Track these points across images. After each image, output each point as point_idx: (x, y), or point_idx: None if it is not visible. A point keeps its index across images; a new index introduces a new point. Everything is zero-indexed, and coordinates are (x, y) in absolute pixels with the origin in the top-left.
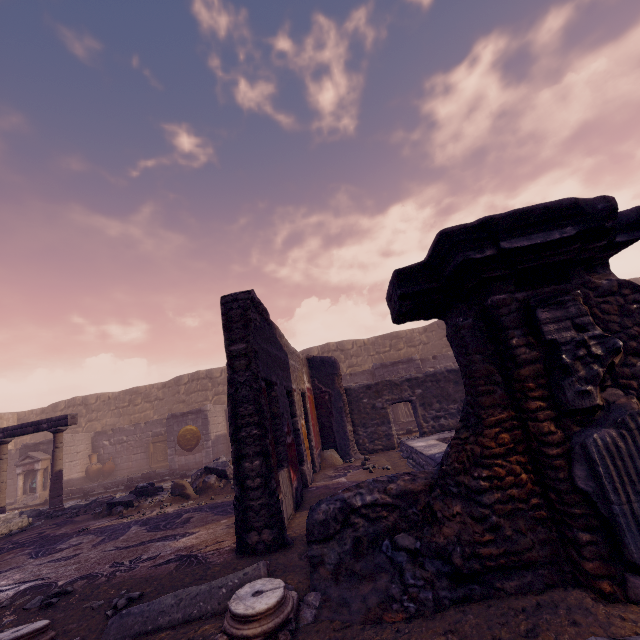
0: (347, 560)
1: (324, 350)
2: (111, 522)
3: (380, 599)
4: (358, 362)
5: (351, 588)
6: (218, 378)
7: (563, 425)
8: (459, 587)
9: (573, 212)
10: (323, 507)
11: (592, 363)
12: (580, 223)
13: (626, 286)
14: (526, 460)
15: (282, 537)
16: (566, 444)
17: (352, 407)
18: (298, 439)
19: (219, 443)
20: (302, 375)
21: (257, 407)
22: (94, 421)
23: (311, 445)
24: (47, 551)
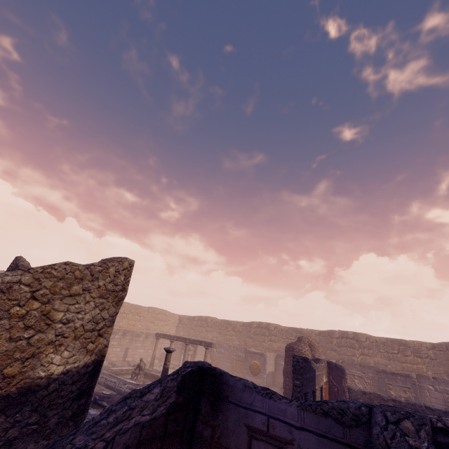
0: None
1: (343, 336)
2: None
3: None
4: (369, 353)
5: None
6: (272, 331)
7: None
8: None
9: None
10: None
11: None
12: None
13: None
14: None
15: None
16: None
17: None
18: None
19: (269, 376)
20: (322, 376)
21: None
22: (208, 332)
23: None
24: None
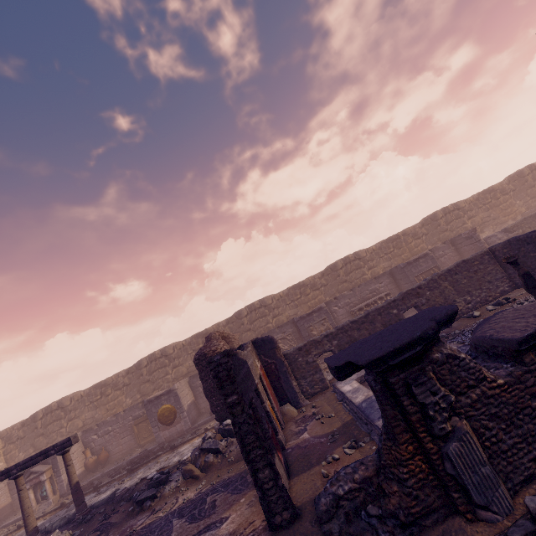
0: (344, 527)
1: (251, 309)
2: (150, 519)
3: None
4: (279, 312)
5: None
6: (172, 354)
7: (436, 442)
8: (406, 530)
9: (419, 340)
10: (322, 500)
11: (442, 412)
12: (423, 342)
13: (450, 357)
14: (423, 457)
15: (295, 512)
16: (439, 452)
17: (292, 367)
18: (270, 418)
19: (191, 410)
20: (255, 362)
21: (256, 435)
22: (74, 419)
23: (275, 411)
24: None
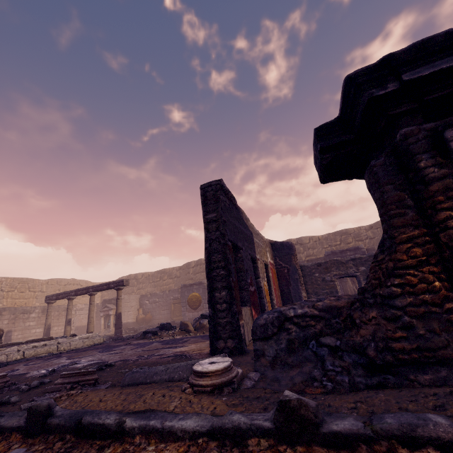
0: (282, 355)
1: None
2: (144, 341)
3: (304, 379)
4: (314, 253)
5: (283, 372)
6: None
7: None
8: (373, 376)
9: None
10: (264, 316)
11: None
12: None
13: None
14: (439, 270)
15: (241, 346)
16: None
17: (306, 279)
18: (261, 294)
19: None
20: (265, 252)
21: (224, 256)
22: (141, 289)
23: (273, 303)
24: (108, 350)
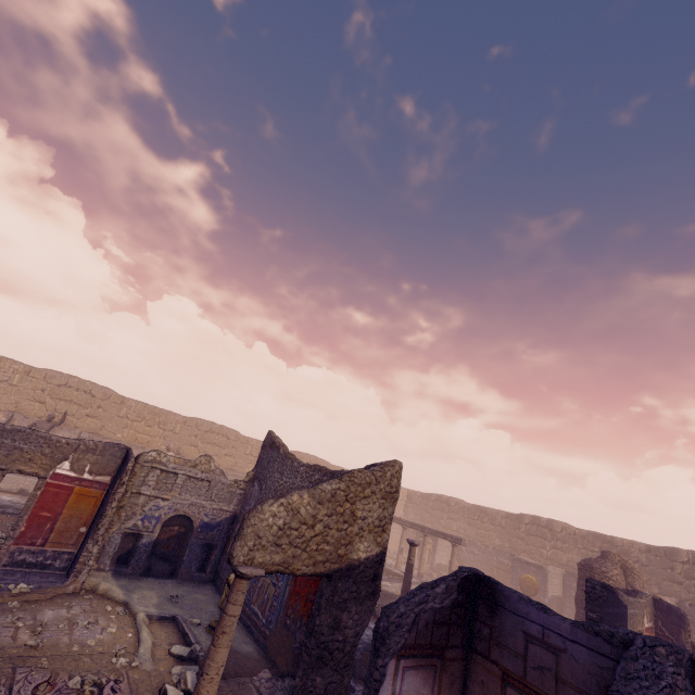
0: None
1: None
2: None
3: None
4: None
5: None
6: (558, 533)
7: None
8: None
9: None
10: None
11: None
12: None
13: None
14: None
15: None
16: None
17: None
18: None
19: (553, 603)
20: (641, 617)
21: None
22: (452, 520)
23: None
24: None
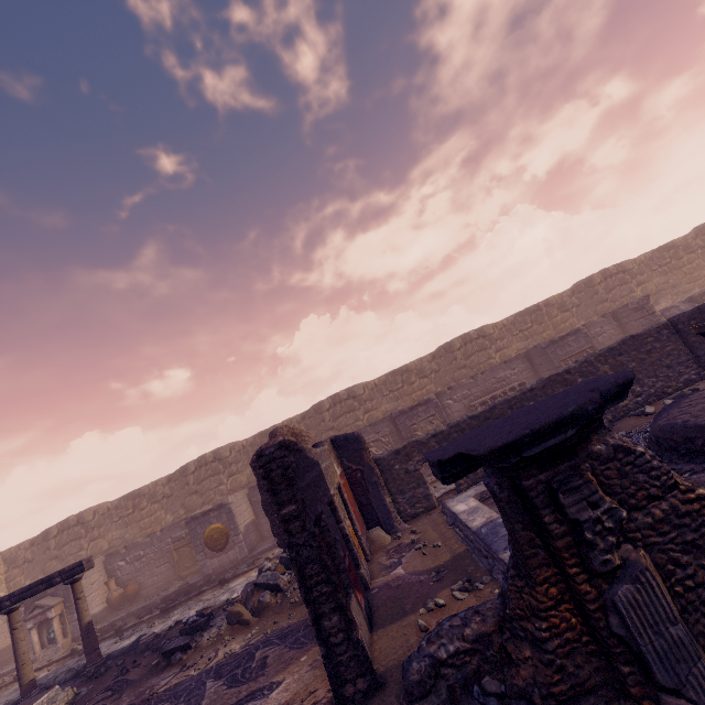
0: None
1: (336, 401)
2: (177, 678)
3: None
4: (373, 406)
5: None
6: (228, 458)
7: (595, 583)
8: None
9: (572, 418)
10: (414, 665)
11: (607, 534)
12: (578, 423)
13: (619, 450)
14: (572, 606)
15: (375, 681)
16: (600, 598)
17: (386, 476)
18: (349, 544)
19: (250, 532)
20: (333, 467)
21: (321, 564)
22: (97, 539)
23: (358, 535)
24: None
